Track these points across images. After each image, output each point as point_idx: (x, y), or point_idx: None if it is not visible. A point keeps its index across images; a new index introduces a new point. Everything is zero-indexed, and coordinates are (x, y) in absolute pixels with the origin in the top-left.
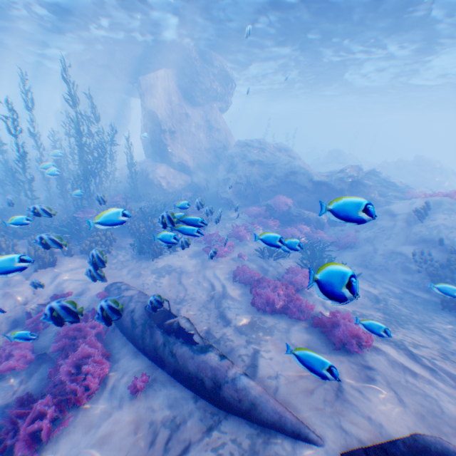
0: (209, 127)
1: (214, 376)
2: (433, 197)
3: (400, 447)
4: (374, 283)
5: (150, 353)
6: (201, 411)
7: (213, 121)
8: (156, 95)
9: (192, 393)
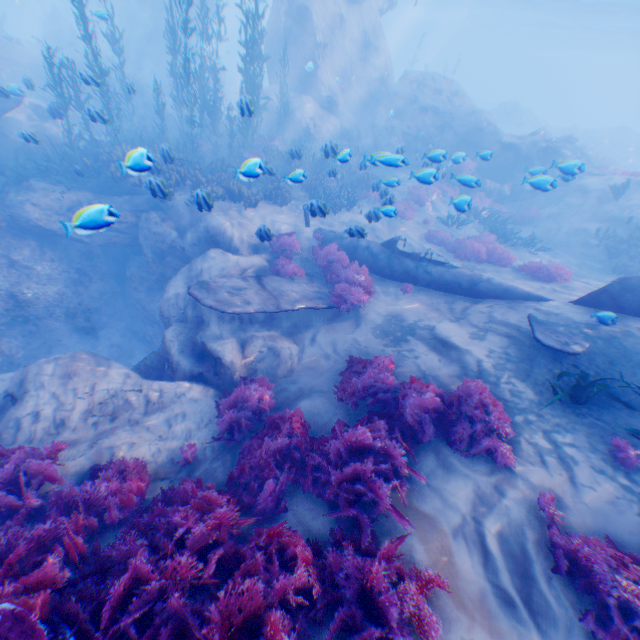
0: (365, 43)
1: (470, 280)
2: (632, 176)
3: (612, 285)
4: (554, 256)
5: (398, 275)
6: (462, 299)
7: (371, 34)
8: None
9: (447, 294)
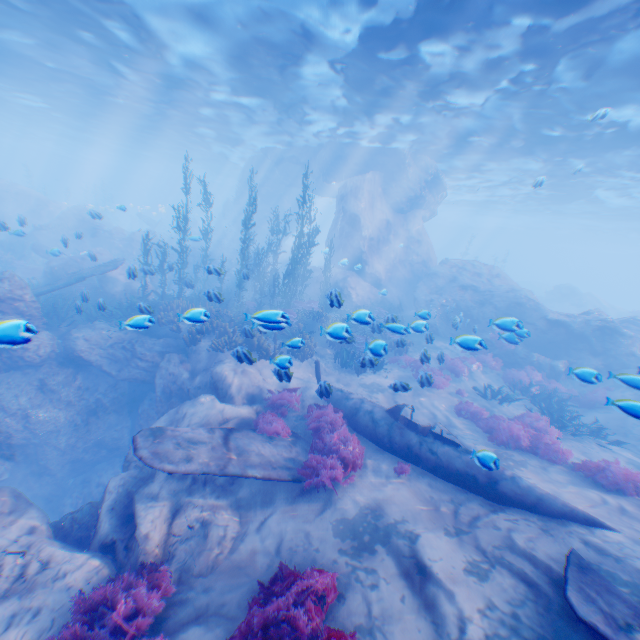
0: (409, 238)
1: (487, 472)
2: None
3: None
4: (639, 454)
5: (400, 450)
6: (476, 499)
7: (414, 232)
8: (360, 199)
9: (458, 487)
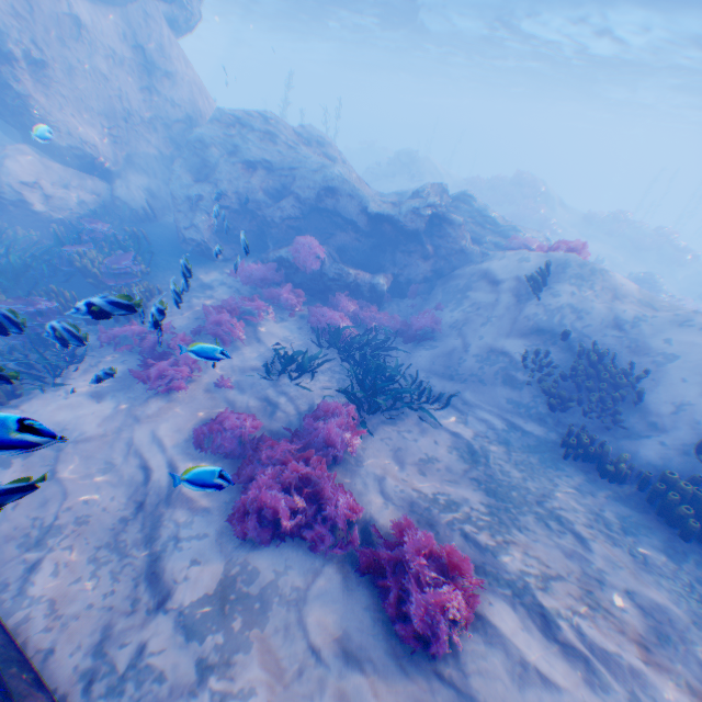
0: (150, 67)
1: None
2: (554, 252)
3: None
4: (466, 414)
5: None
6: None
7: (157, 53)
8: None
9: None
